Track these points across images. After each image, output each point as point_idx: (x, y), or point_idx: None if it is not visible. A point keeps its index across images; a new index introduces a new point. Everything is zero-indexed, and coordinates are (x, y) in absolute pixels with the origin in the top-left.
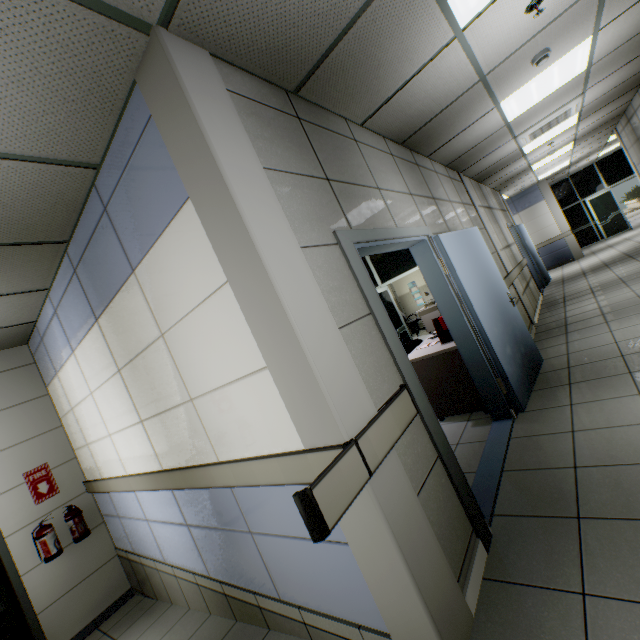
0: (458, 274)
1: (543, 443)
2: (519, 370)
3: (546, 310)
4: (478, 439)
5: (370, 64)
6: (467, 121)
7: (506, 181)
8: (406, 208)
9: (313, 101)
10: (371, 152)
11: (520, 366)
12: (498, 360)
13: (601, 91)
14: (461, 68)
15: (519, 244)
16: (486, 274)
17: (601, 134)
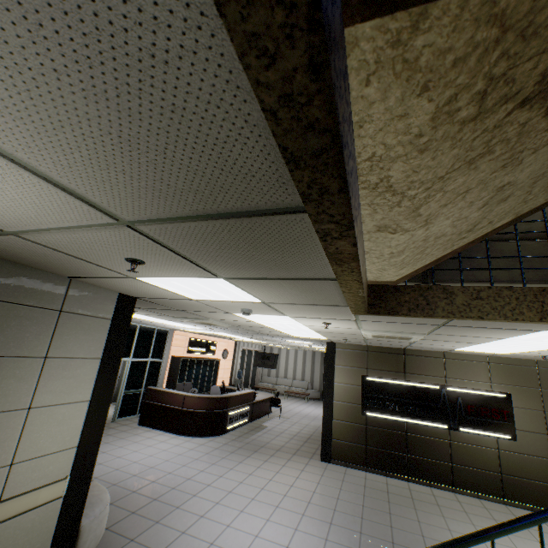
0: None
1: None
2: None
3: None
4: None
5: None
6: None
7: None
8: None
9: None
10: None
11: None
12: None
13: None
14: None
15: None
16: None
17: None
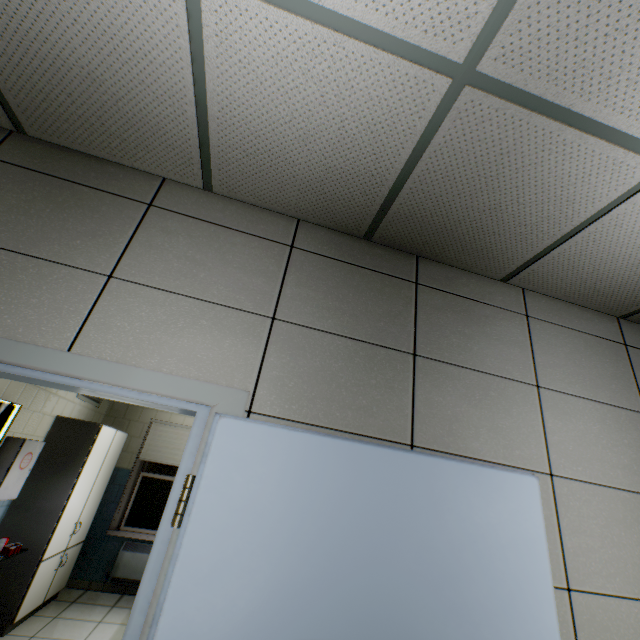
0: (188, 550)
1: None
2: None
3: None
4: None
5: (74, 75)
6: (562, 204)
7: None
8: (195, 332)
9: (66, 145)
10: (192, 227)
11: None
12: None
13: None
14: (330, 54)
15: None
16: None
17: None
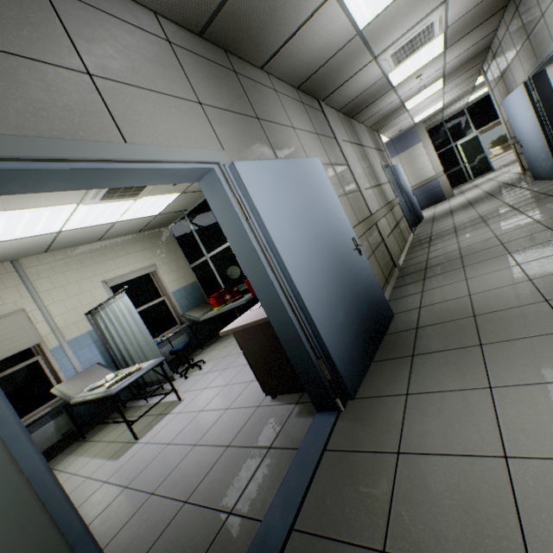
0: (264, 219)
1: (358, 472)
2: (355, 340)
3: (413, 250)
4: (293, 443)
5: None
6: (297, 12)
7: (382, 120)
8: (176, 119)
9: None
10: (97, 18)
11: (358, 334)
12: (320, 336)
13: (466, 5)
14: None
15: (395, 184)
16: (322, 217)
17: (469, 73)
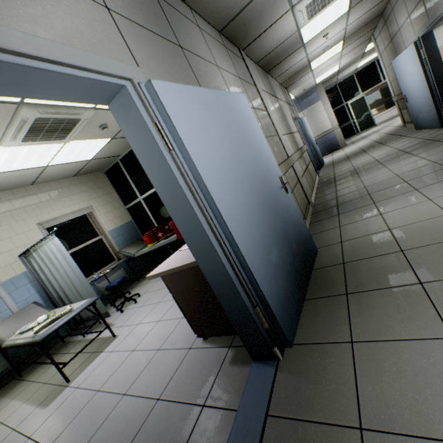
0: (190, 151)
1: None
2: (289, 280)
3: (321, 189)
4: (229, 402)
5: None
6: None
7: (291, 77)
8: (68, 13)
9: None
10: None
11: (290, 273)
12: (256, 282)
13: None
14: None
15: (302, 134)
16: (251, 154)
17: (363, 39)
